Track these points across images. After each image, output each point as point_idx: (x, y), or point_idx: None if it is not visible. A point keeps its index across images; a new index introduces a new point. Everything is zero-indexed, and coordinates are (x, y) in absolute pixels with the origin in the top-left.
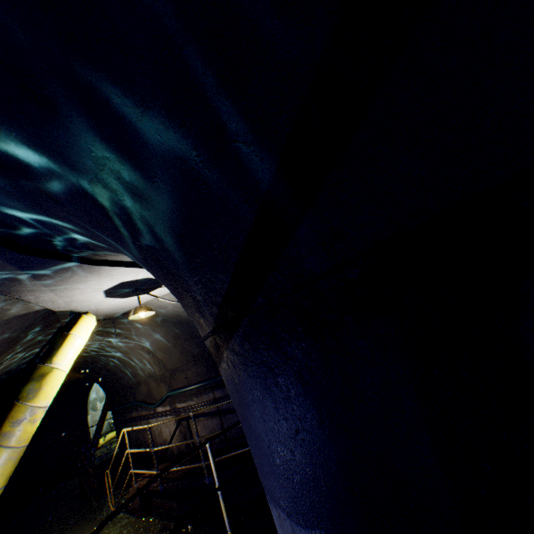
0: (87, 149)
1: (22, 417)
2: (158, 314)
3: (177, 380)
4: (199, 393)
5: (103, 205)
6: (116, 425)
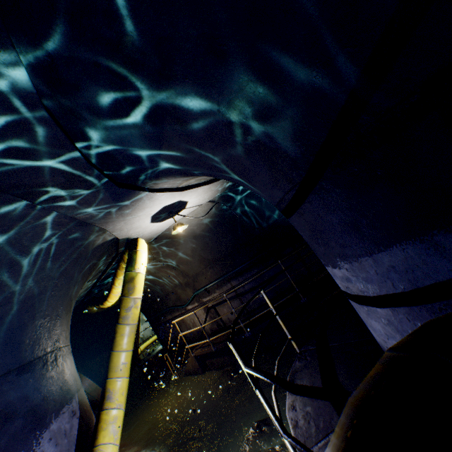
0: (236, 78)
1: (131, 305)
2: (178, 235)
3: (199, 282)
4: (220, 286)
5: (231, 116)
6: (155, 330)
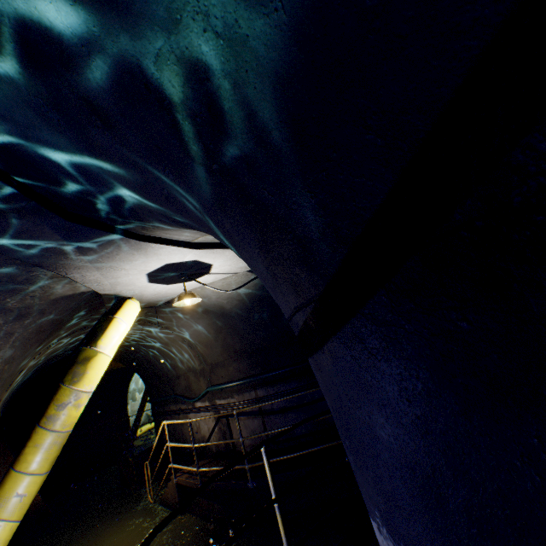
0: None
1: (67, 401)
2: (200, 305)
3: (217, 375)
4: (241, 390)
5: (172, 105)
6: (154, 417)
